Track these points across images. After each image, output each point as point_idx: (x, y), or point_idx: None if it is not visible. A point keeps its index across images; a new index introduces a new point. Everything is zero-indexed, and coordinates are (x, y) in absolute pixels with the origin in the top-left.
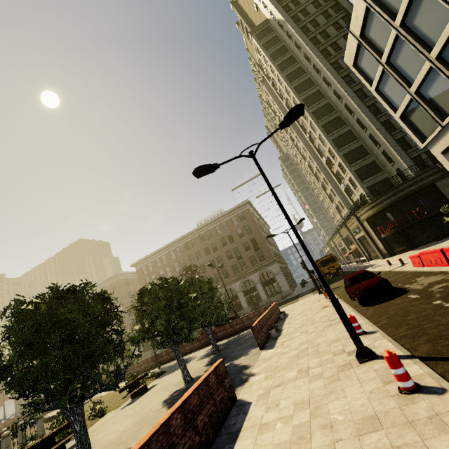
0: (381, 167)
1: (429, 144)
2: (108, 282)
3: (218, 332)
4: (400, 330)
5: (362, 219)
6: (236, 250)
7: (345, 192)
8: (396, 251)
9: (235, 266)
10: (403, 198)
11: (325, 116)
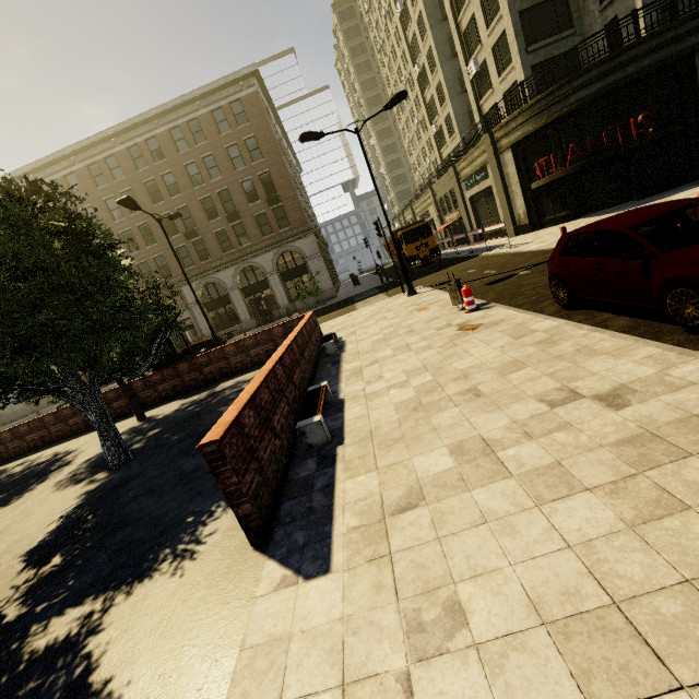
0: (574, 15)
1: None
2: None
3: (159, 382)
4: None
5: (503, 146)
6: (225, 197)
7: (472, 87)
8: (546, 220)
9: (225, 236)
10: (615, 90)
11: None
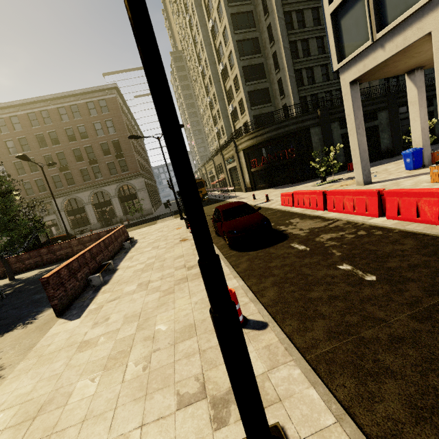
0: (271, 98)
1: (344, 68)
2: None
3: (27, 259)
4: (314, 331)
5: (240, 149)
6: (89, 150)
7: (231, 116)
8: (258, 187)
9: (87, 171)
10: (281, 136)
11: (238, 1)
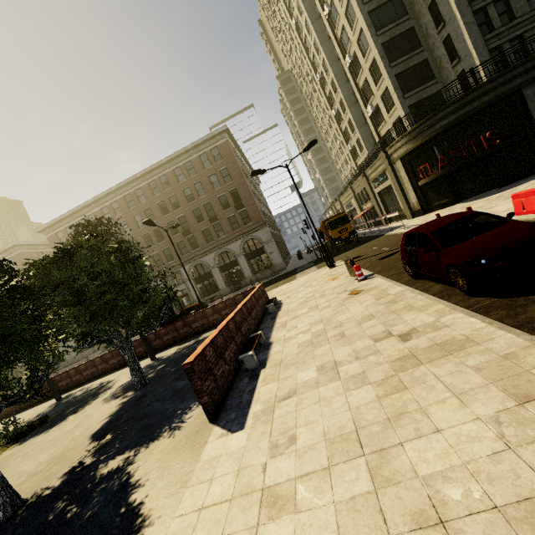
0: (434, 71)
1: None
2: (1, 258)
3: (164, 334)
4: None
5: (395, 159)
6: (208, 207)
7: (371, 121)
8: (433, 206)
9: (208, 232)
10: (467, 118)
11: None
